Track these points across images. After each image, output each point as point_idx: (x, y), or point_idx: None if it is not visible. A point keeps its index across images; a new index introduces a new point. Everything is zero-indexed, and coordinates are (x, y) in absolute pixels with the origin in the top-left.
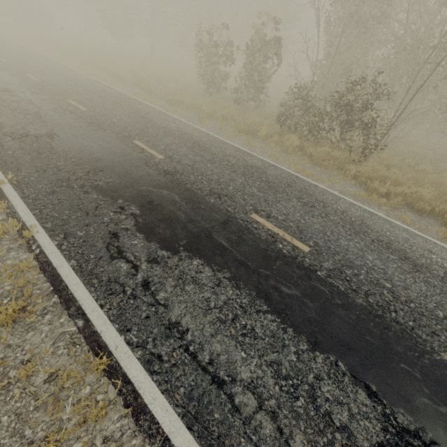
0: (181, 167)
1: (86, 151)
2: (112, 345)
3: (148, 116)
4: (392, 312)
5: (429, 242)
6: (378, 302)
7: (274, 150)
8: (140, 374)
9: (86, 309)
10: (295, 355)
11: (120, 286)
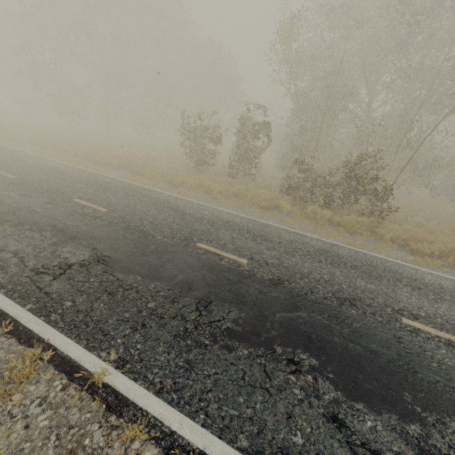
0: (276, 270)
1: (164, 273)
2: None
3: (173, 206)
4: None
5: None
6: None
7: (308, 224)
8: None
9: None
10: None
11: None
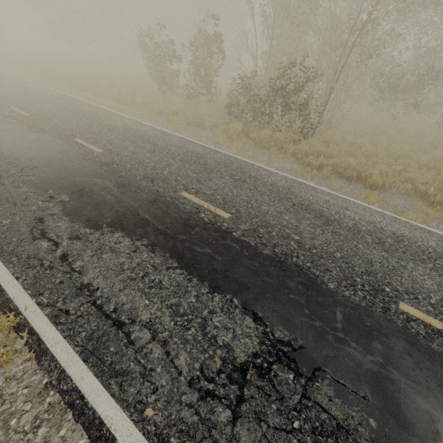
0: (120, 158)
1: (23, 151)
2: (22, 307)
3: (95, 116)
4: (294, 257)
5: (349, 202)
6: (283, 251)
7: (220, 138)
8: (46, 326)
9: (2, 281)
10: (195, 298)
11: (38, 261)
